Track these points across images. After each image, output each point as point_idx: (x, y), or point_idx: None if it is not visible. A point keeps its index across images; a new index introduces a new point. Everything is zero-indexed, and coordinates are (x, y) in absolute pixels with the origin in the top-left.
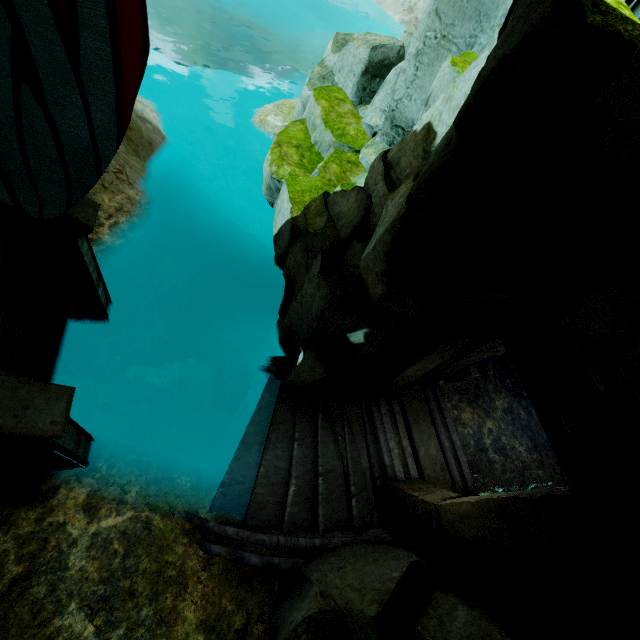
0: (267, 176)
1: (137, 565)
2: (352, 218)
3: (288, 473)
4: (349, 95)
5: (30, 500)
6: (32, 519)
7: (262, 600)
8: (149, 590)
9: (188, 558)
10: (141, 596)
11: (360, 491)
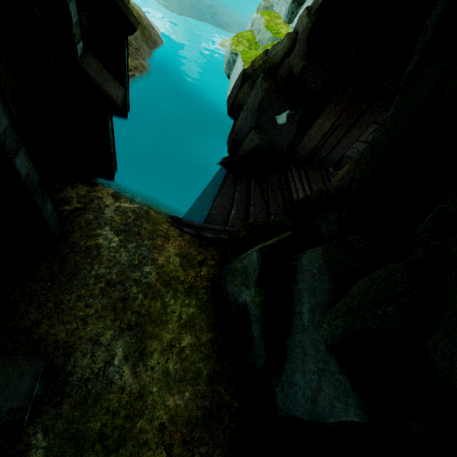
0: (228, 54)
1: (141, 225)
2: (284, 49)
3: (231, 208)
4: (282, 16)
5: (84, 182)
6: (85, 190)
7: (213, 253)
8: (148, 236)
9: (170, 230)
10: (144, 236)
11: (276, 213)
